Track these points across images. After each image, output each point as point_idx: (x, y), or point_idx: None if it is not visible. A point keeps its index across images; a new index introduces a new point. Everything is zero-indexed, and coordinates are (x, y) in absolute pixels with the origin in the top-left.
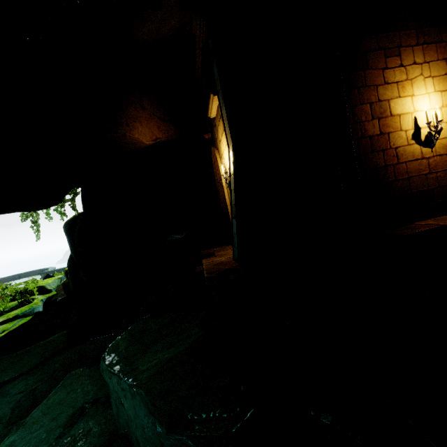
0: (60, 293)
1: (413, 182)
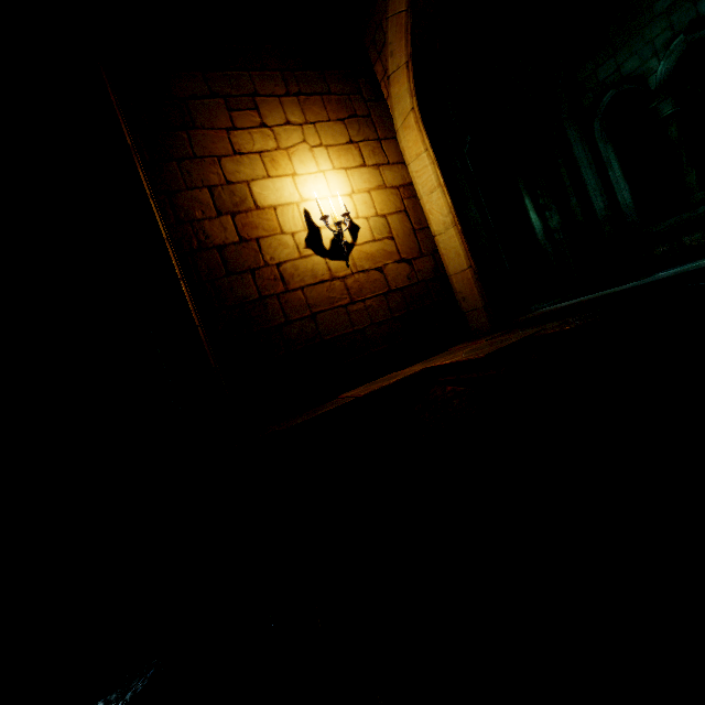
0: None
1: (324, 322)
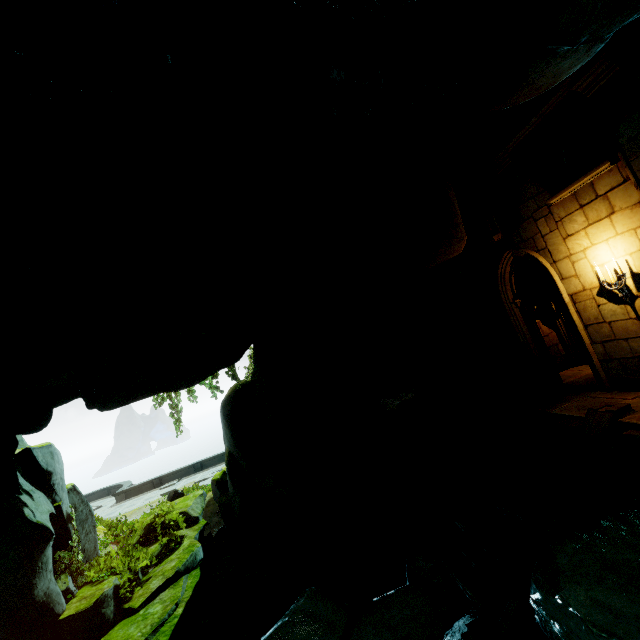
0: (213, 521)
1: None
